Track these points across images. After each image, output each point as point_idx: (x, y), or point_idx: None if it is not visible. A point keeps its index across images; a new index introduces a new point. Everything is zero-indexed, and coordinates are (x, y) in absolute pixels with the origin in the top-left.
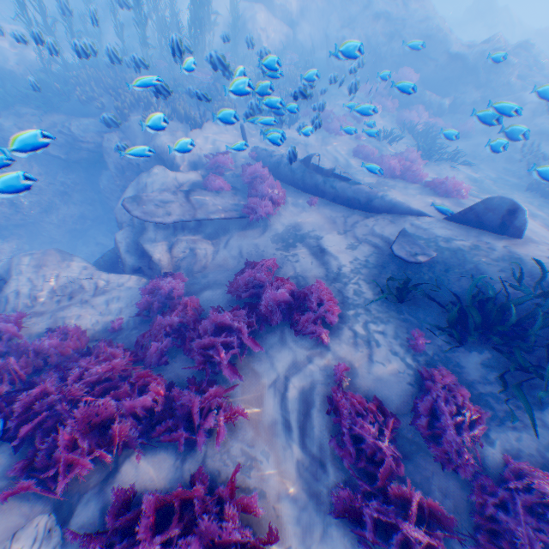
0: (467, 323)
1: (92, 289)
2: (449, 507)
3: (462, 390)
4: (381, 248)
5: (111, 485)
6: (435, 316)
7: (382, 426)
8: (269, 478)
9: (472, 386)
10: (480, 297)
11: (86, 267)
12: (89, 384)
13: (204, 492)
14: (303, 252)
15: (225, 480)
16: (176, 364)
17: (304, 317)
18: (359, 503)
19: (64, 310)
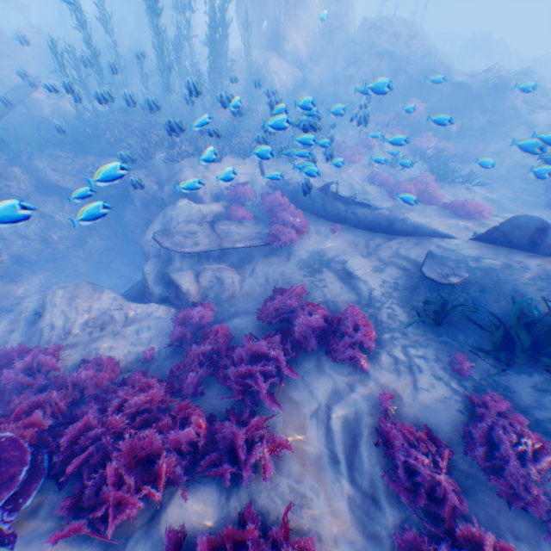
0: (513, 345)
1: (122, 319)
2: (522, 550)
3: (520, 417)
4: (409, 270)
5: (157, 526)
6: (476, 339)
7: (437, 458)
8: (322, 517)
9: (527, 412)
10: (524, 317)
11: (115, 298)
12: (129, 417)
13: (257, 533)
14: (330, 277)
15: (275, 520)
16: (211, 394)
17: (341, 343)
18: (425, 545)
19: (97, 341)
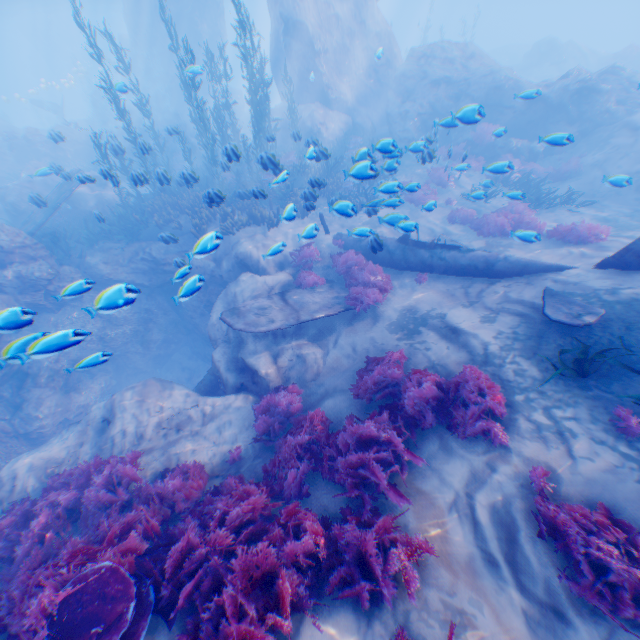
0: None
1: (198, 416)
2: None
3: None
4: (528, 315)
5: None
6: (638, 388)
7: (630, 548)
8: (494, 639)
9: None
10: None
11: (187, 392)
12: (231, 530)
13: None
14: (430, 336)
15: None
16: (318, 493)
17: (467, 413)
18: None
19: (175, 444)
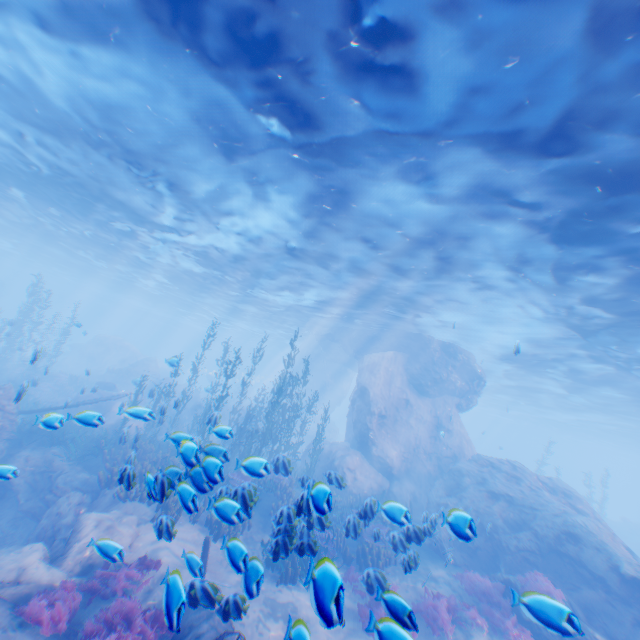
0: None
1: None
2: None
3: None
4: None
5: None
6: None
7: None
8: None
9: None
10: None
11: None
12: None
13: None
14: None
15: None
16: None
17: None
18: None
19: None
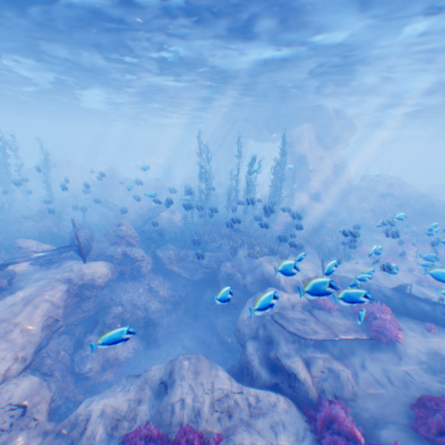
0: None
1: (245, 406)
2: None
3: None
4: None
5: None
6: None
7: None
8: None
9: None
10: None
11: (229, 376)
12: None
13: None
14: None
15: None
16: None
17: None
18: None
19: (234, 432)
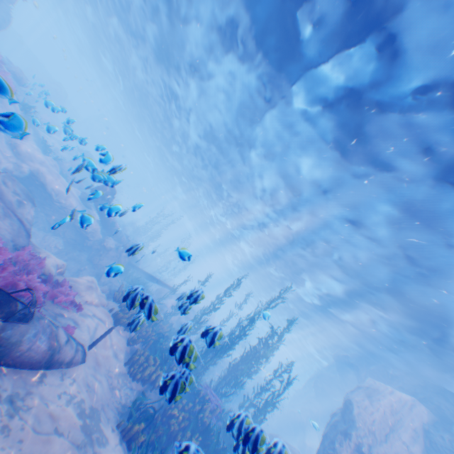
0: None
1: None
2: None
3: None
4: None
5: None
6: None
7: None
8: None
9: None
10: None
11: None
12: None
13: None
14: None
15: None
16: None
17: None
18: None
19: None
